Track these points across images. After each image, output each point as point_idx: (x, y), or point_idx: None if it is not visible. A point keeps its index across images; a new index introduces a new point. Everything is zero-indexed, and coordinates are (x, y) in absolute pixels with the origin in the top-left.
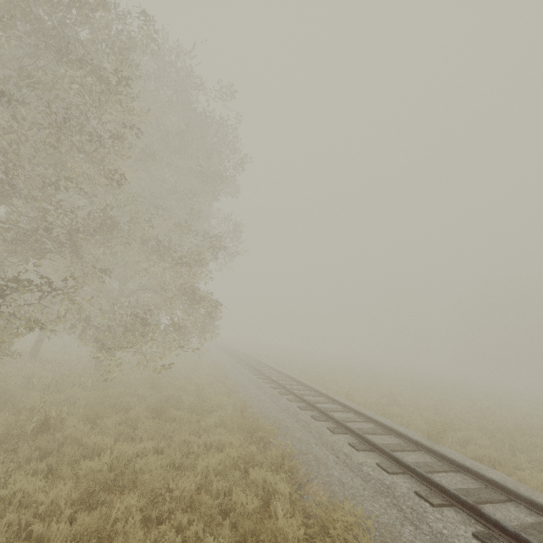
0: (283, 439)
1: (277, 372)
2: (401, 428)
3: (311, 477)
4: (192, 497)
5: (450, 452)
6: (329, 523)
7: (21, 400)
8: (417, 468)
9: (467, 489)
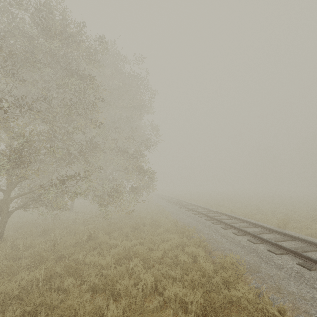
0: (199, 234)
1: (190, 204)
2: (263, 224)
3: (215, 248)
4: (160, 260)
5: (291, 233)
6: (224, 263)
7: (76, 229)
8: (269, 239)
9: (297, 247)
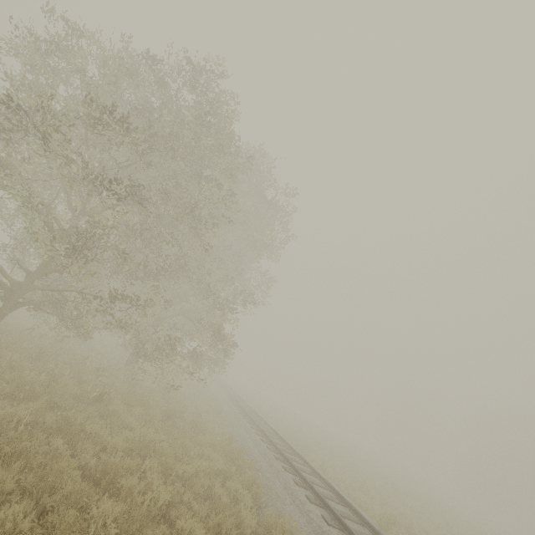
0: (256, 473)
1: (264, 422)
2: (358, 508)
3: (269, 504)
4: (186, 481)
5: None
6: (273, 528)
7: (84, 373)
8: (351, 528)
9: None
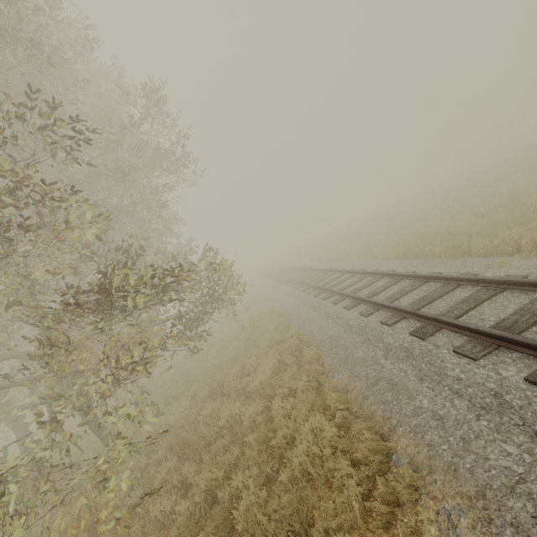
0: None
1: (361, 275)
2: None
3: None
4: None
5: None
6: None
7: None
8: None
9: None
